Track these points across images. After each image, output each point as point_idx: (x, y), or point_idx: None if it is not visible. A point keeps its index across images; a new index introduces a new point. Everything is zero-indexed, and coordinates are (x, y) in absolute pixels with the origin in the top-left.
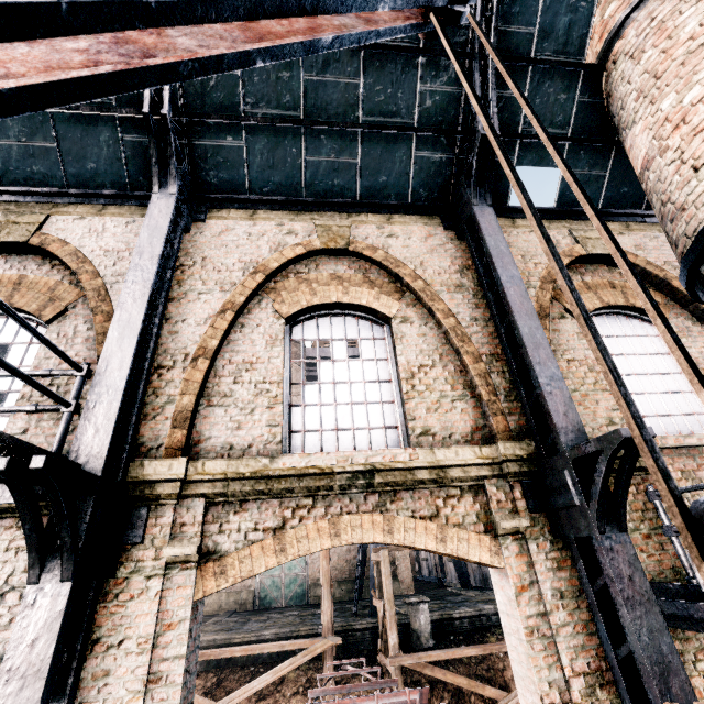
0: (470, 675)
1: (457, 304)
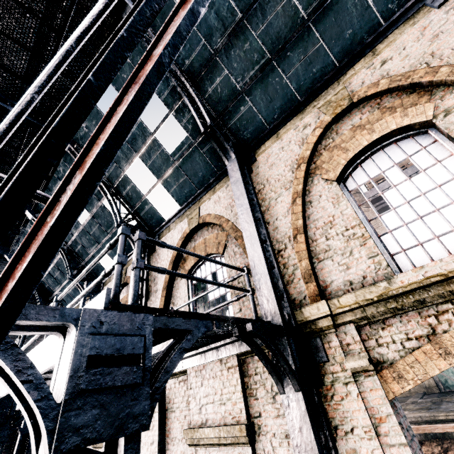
0: None
1: None
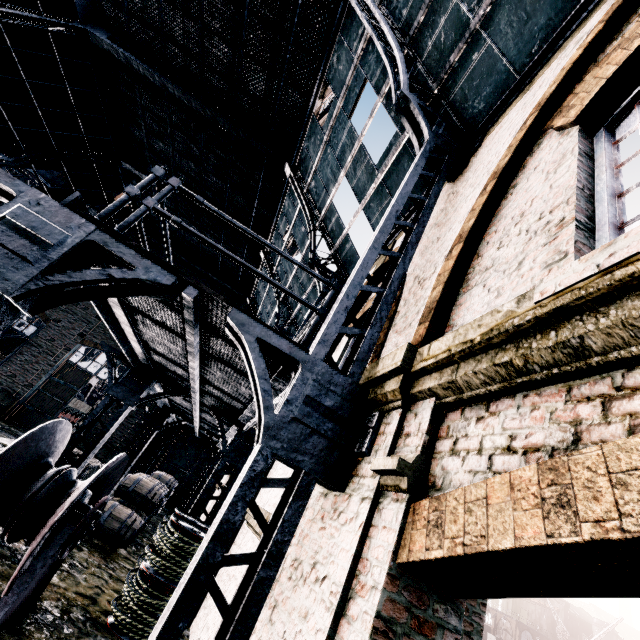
0: None
1: None
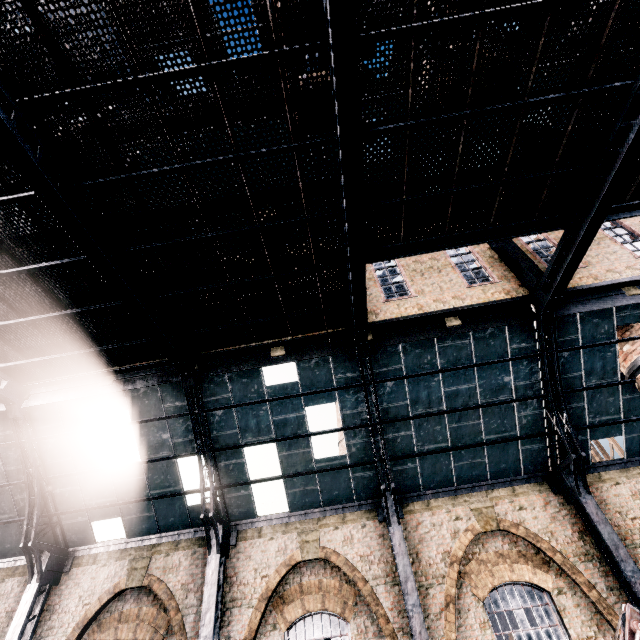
0: None
1: (591, 573)
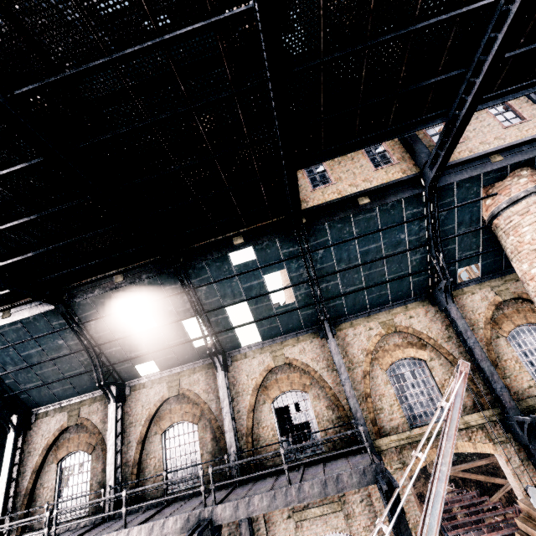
0: (483, 473)
1: (450, 347)
